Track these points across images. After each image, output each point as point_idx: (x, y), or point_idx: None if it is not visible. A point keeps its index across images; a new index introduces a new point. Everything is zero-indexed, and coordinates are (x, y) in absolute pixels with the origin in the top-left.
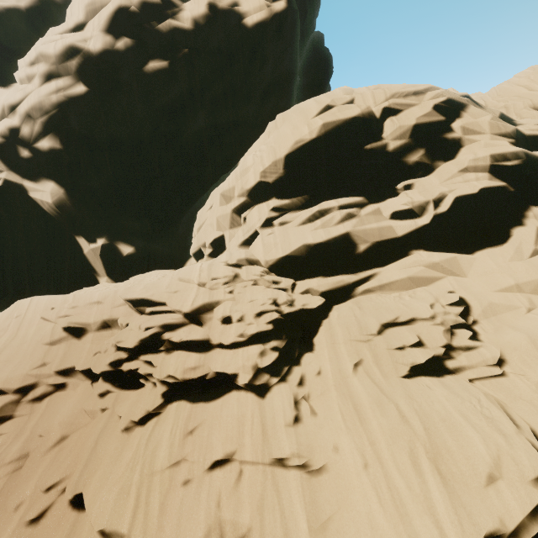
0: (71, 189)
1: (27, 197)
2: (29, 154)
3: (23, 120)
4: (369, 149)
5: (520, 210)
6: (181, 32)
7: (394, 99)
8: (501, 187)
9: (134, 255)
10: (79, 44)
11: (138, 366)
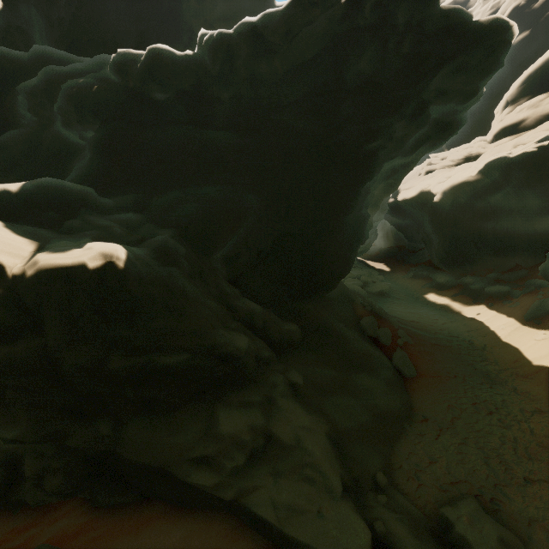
0: None
1: None
2: None
3: None
4: None
5: None
6: None
7: None
8: None
9: None
10: None
11: (422, 170)
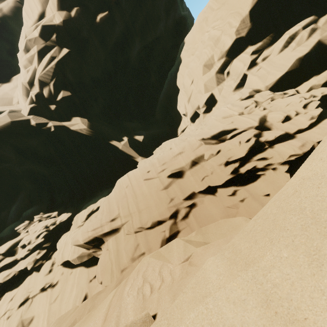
0: (89, 118)
1: (70, 131)
2: (56, 106)
3: (41, 88)
4: None
5: None
6: None
7: None
8: None
9: (145, 140)
10: (51, 24)
11: (255, 164)
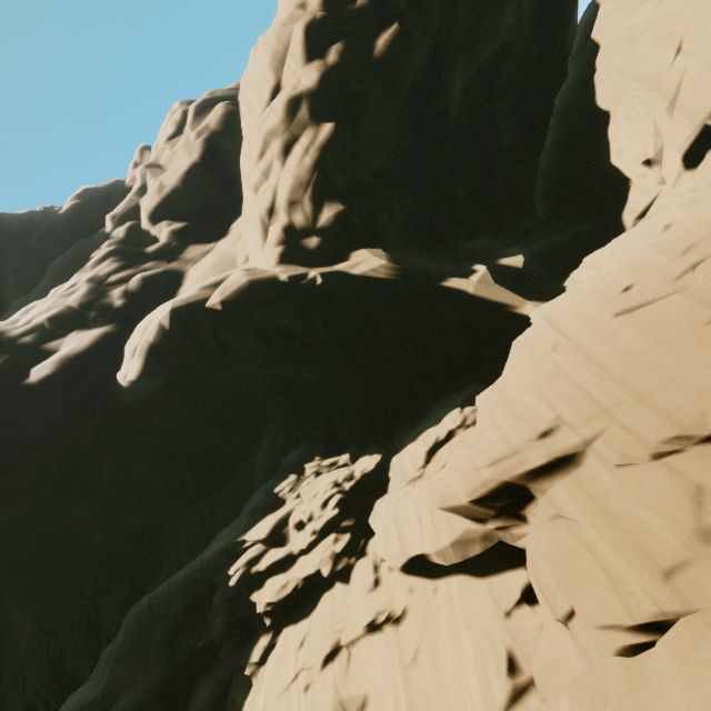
0: (383, 247)
1: (352, 280)
2: (317, 239)
3: (288, 214)
4: None
5: None
6: None
7: None
8: None
9: (529, 265)
10: (295, 92)
11: None
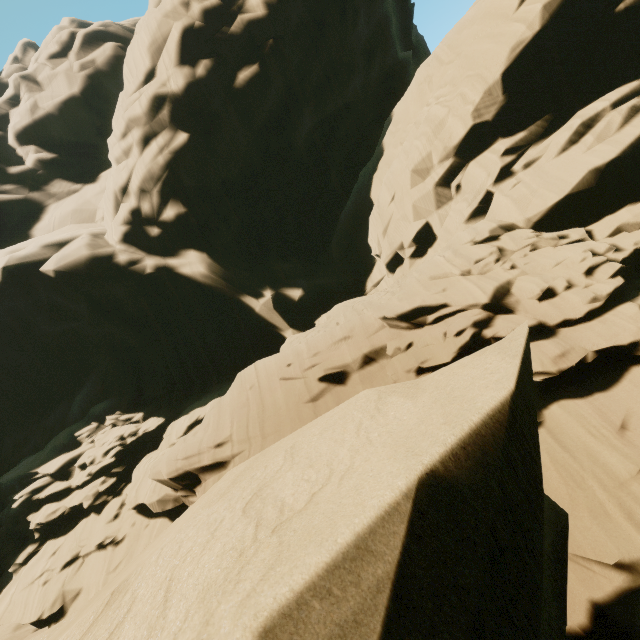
0: (210, 252)
1: (177, 275)
2: (158, 230)
3: (138, 198)
4: (623, 10)
5: None
6: (256, 24)
7: None
8: None
9: (305, 298)
10: (162, 91)
11: None
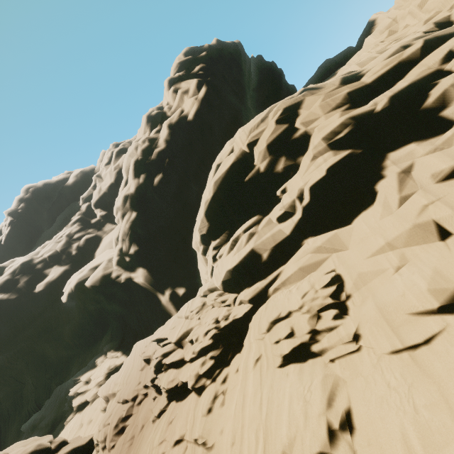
0: (149, 267)
1: (134, 282)
2: (128, 259)
3: (122, 243)
4: (248, 179)
5: (378, 163)
6: (162, 152)
7: (251, 134)
8: (348, 156)
9: (186, 293)
10: (127, 193)
11: (157, 381)
